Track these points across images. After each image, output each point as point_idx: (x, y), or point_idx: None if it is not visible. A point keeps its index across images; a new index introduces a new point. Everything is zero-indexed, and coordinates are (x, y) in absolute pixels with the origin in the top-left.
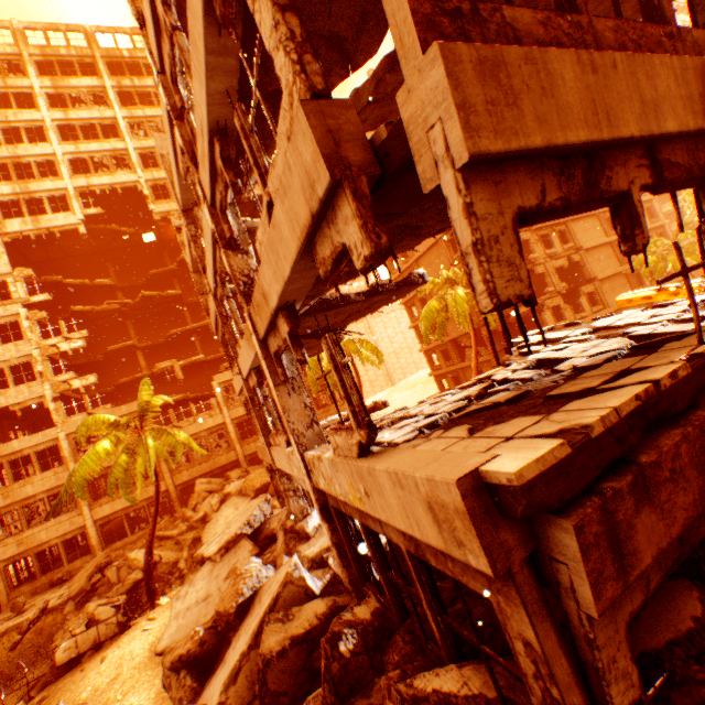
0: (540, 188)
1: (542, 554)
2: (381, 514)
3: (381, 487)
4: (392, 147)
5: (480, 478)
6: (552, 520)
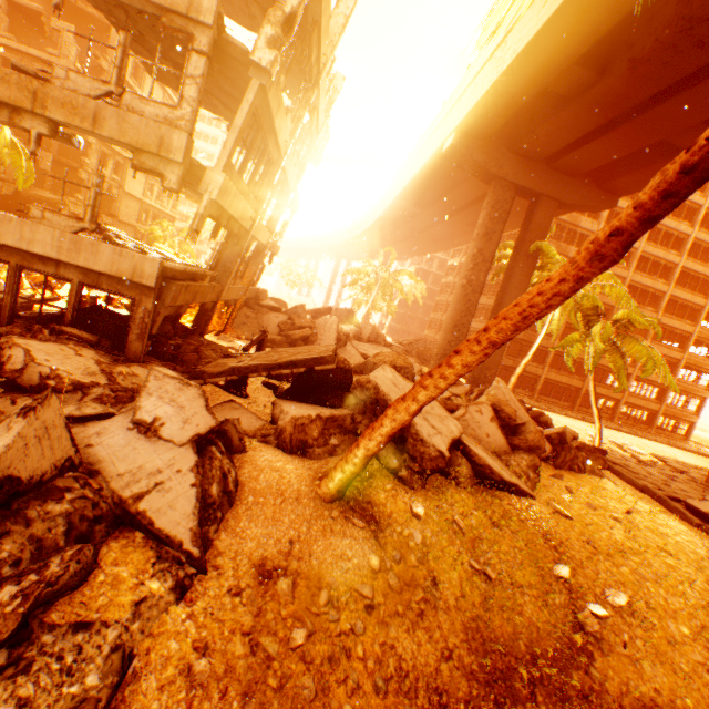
0: (215, 212)
1: (161, 291)
2: (81, 263)
3: (98, 252)
4: (198, 170)
5: (164, 264)
6: (173, 282)
